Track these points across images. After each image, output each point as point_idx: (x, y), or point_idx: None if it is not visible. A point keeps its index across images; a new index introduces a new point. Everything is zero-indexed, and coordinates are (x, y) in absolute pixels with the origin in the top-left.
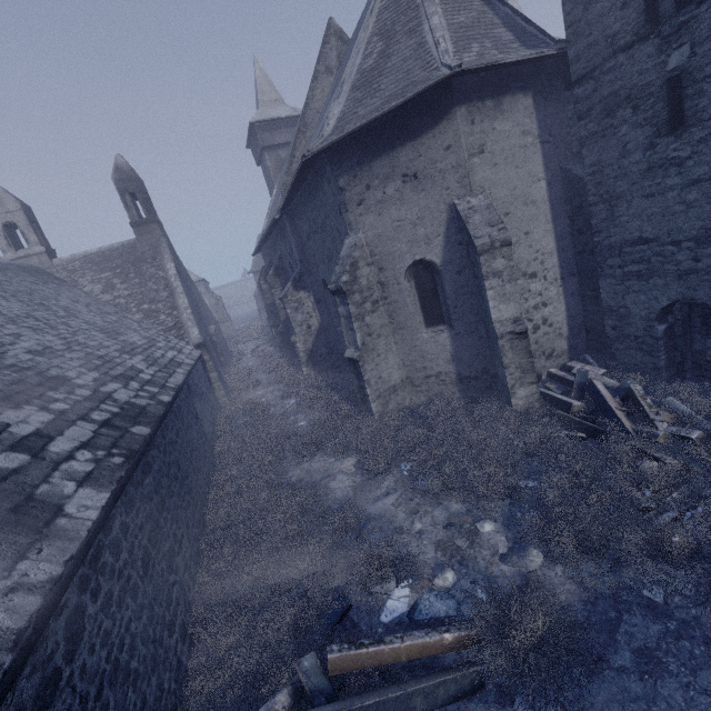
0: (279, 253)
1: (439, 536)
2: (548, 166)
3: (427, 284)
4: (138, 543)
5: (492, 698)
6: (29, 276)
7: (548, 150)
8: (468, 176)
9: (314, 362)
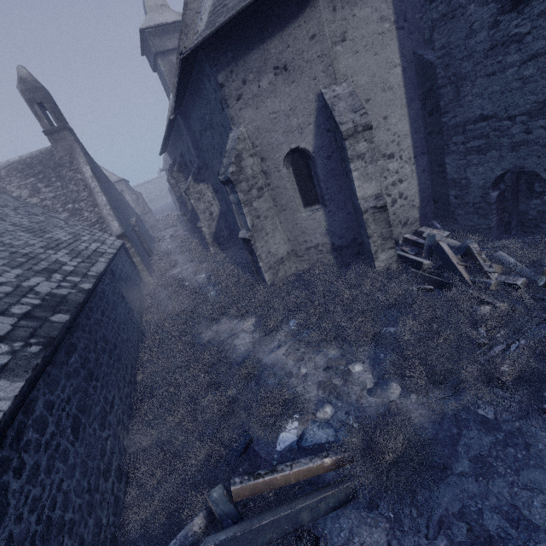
0: (180, 151)
1: (320, 377)
2: (403, 52)
3: (302, 170)
4: (66, 415)
5: (363, 504)
6: None
7: (403, 36)
8: (332, 64)
9: (219, 242)
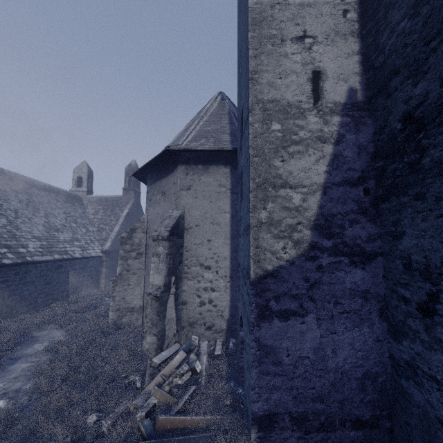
0: None
1: None
2: (234, 206)
3: None
4: None
5: None
6: (64, 198)
7: (236, 197)
8: (177, 199)
9: None
